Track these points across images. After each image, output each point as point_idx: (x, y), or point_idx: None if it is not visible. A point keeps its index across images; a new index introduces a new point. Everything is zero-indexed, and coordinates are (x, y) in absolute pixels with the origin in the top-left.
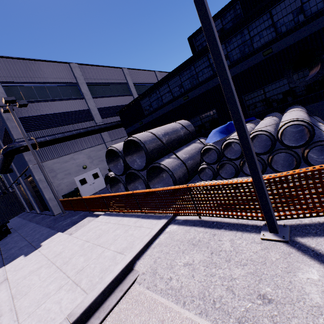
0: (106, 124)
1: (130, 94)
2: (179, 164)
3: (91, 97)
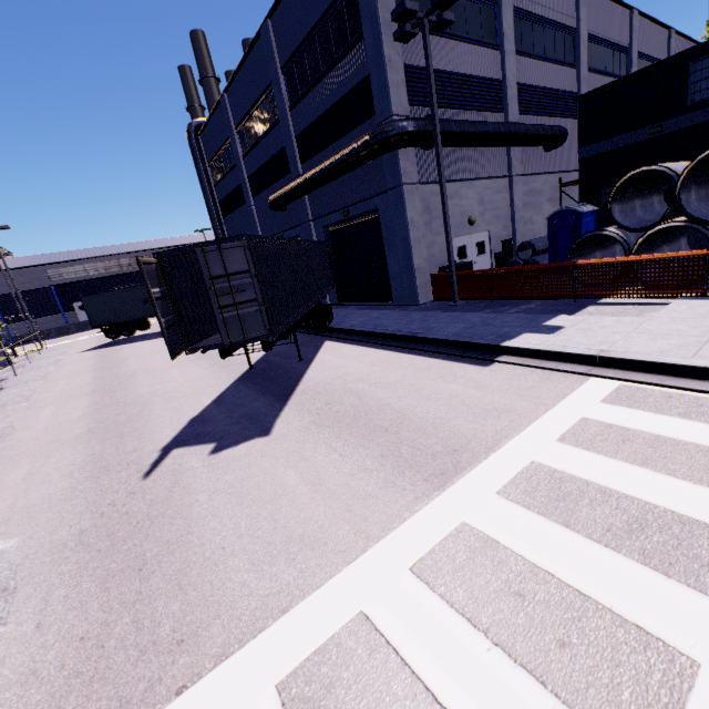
0: (537, 127)
1: (573, 65)
2: None
3: (514, 49)
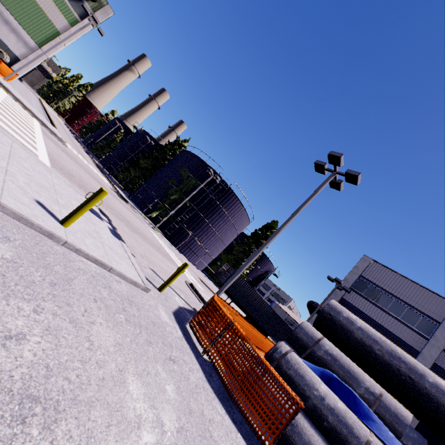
0: None
1: None
2: None
3: (442, 348)
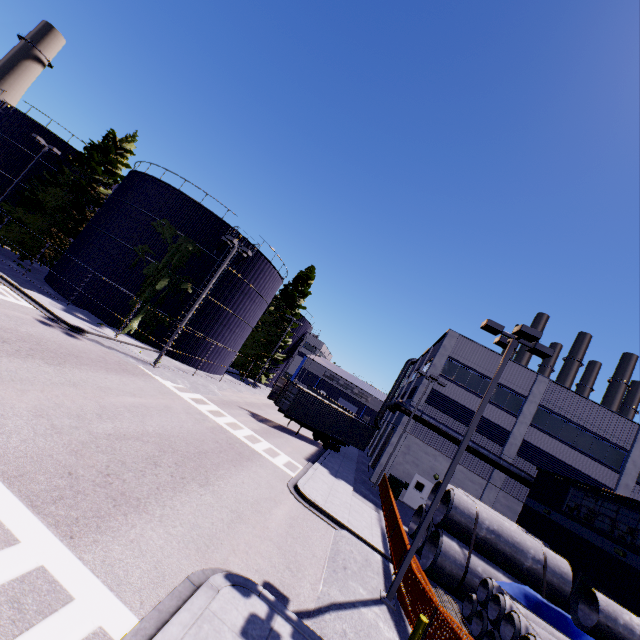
0: (509, 465)
1: (615, 469)
2: (458, 561)
3: (529, 423)
